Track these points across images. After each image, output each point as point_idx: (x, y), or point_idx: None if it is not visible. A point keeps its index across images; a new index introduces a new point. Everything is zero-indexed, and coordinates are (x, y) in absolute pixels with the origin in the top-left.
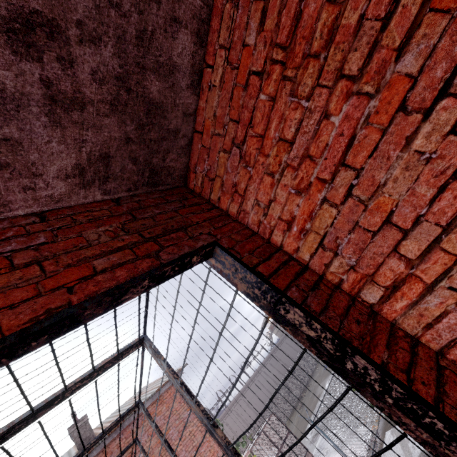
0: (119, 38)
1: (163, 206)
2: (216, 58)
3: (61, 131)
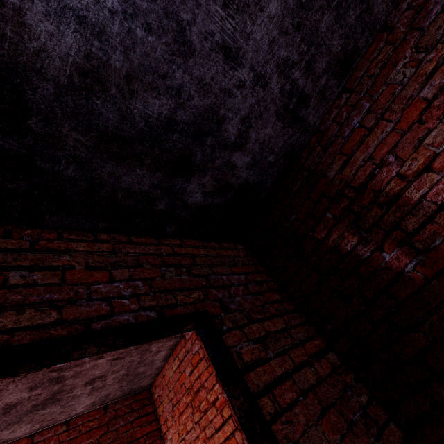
0: (129, 366)
1: (127, 416)
2: (176, 358)
3: (91, 396)
